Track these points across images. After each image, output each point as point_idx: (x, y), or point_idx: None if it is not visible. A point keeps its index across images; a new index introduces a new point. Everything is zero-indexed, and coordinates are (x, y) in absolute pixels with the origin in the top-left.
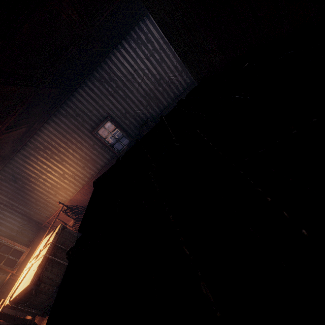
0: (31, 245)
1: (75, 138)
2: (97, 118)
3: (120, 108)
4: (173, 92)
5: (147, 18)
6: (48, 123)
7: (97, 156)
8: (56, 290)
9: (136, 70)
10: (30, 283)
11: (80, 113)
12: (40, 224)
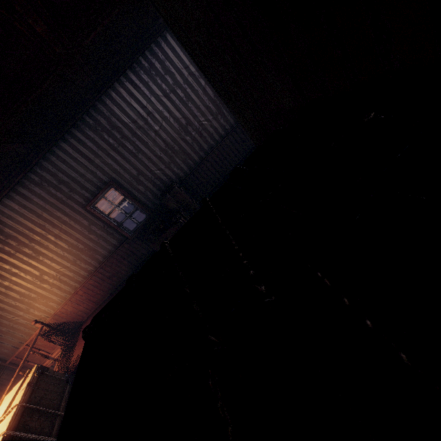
0: None
1: (58, 218)
2: (93, 185)
3: (129, 168)
4: (207, 143)
5: (162, 39)
6: (10, 196)
7: (96, 242)
8: None
9: (150, 112)
10: None
11: (65, 179)
12: (2, 361)
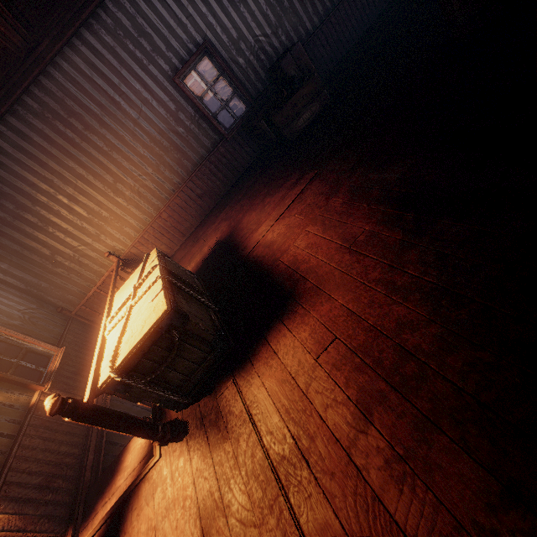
0: (62, 344)
1: (137, 93)
2: (182, 46)
3: (228, 26)
4: (322, 3)
5: None
6: (73, 46)
7: (184, 139)
8: (219, 334)
9: None
10: (167, 307)
11: (147, 29)
12: (66, 310)
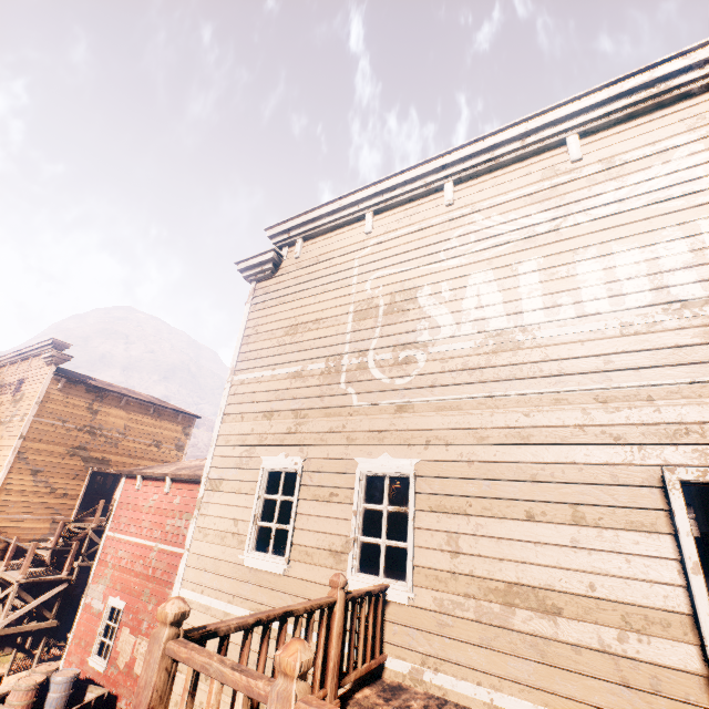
0: None
1: None
2: None
3: None
4: None
5: None
6: None
7: None
8: None
9: None
10: None
11: None
12: None
